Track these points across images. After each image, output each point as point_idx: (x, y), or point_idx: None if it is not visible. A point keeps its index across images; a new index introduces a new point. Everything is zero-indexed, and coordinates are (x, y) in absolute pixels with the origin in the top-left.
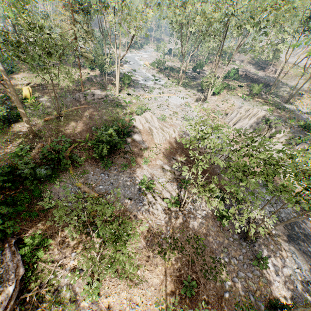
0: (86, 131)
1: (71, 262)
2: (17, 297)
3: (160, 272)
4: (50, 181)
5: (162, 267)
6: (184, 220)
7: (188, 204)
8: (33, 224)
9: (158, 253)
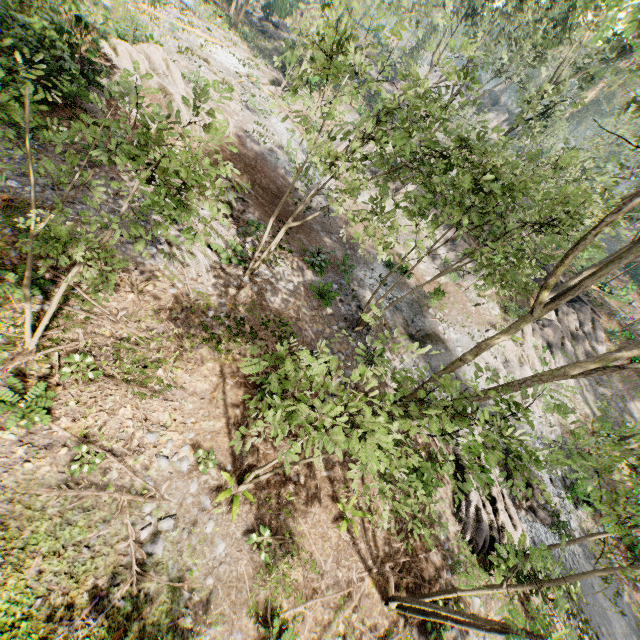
0: None
1: None
2: None
3: (211, 372)
4: None
5: (214, 363)
6: (256, 292)
7: (261, 268)
8: None
9: (204, 341)
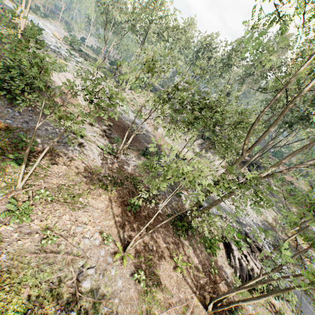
0: None
1: None
2: None
3: (104, 199)
4: None
5: (106, 195)
6: (120, 166)
7: (121, 156)
8: None
9: (100, 186)
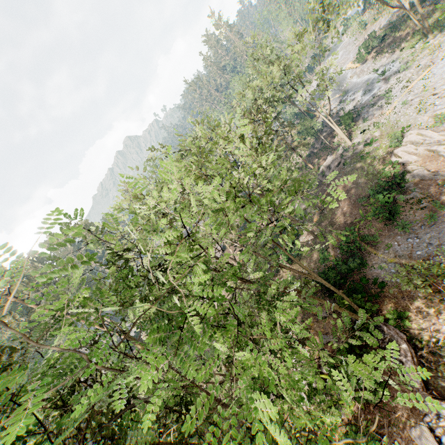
0: (355, 208)
1: (442, 327)
2: (414, 352)
3: None
4: (364, 268)
5: None
6: None
7: None
8: (380, 304)
9: None
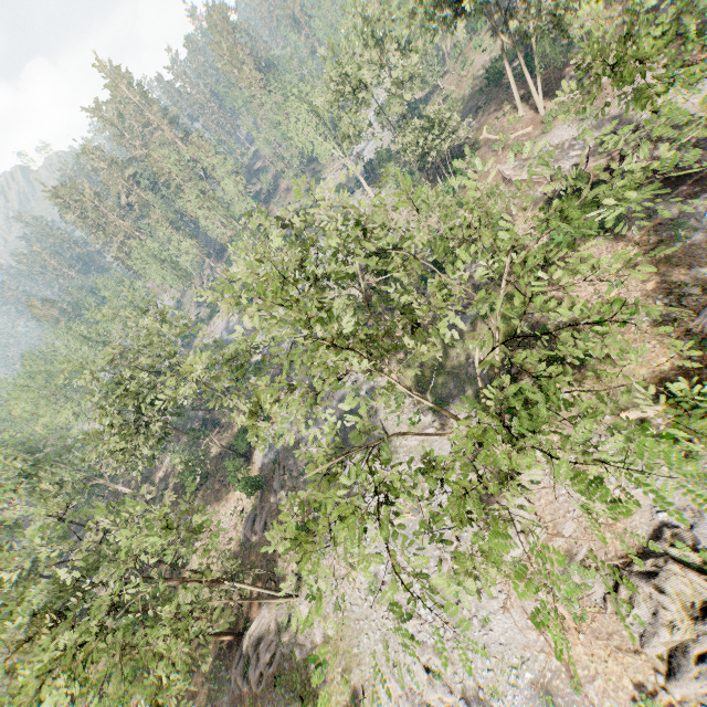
0: None
1: None
2: None
3: None
4: None
5: None
6: None
7: None
8: None
9: None
